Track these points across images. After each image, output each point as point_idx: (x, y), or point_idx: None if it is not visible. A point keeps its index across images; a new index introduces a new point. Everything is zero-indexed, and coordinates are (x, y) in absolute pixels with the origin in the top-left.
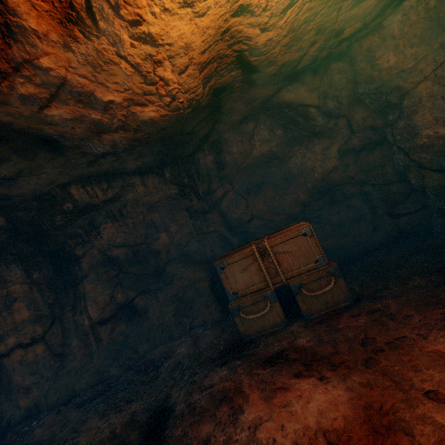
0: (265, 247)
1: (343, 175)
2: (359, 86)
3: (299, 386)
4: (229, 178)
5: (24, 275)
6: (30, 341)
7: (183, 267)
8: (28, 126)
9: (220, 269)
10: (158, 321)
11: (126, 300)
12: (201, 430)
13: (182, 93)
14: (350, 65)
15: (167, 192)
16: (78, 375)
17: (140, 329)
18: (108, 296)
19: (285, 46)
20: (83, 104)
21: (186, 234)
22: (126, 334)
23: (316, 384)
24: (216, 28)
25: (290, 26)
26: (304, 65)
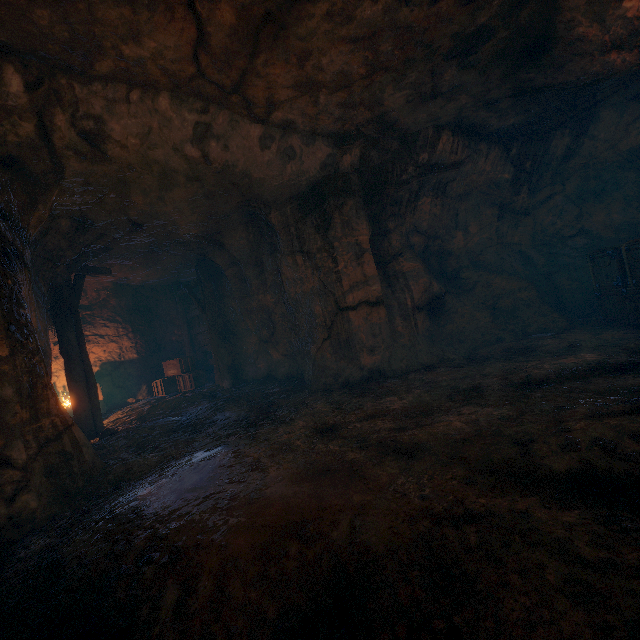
0: None
1: None
2: None
3: None
4: (562, 176)
5: (368, 228)
6: (376, 300)
7: (489, 275)
8: (571, 19)
9: None
10: (470, 325)
11: (439, 292)
12: None
13: None
14: None
15: (498, 175)
16: (414, 352)
17: (444, 331)
18: (428, 281)
19: None
20: None
21: (485, 240)
22: (429, 332)
23: None
24: None
25: None
26: None
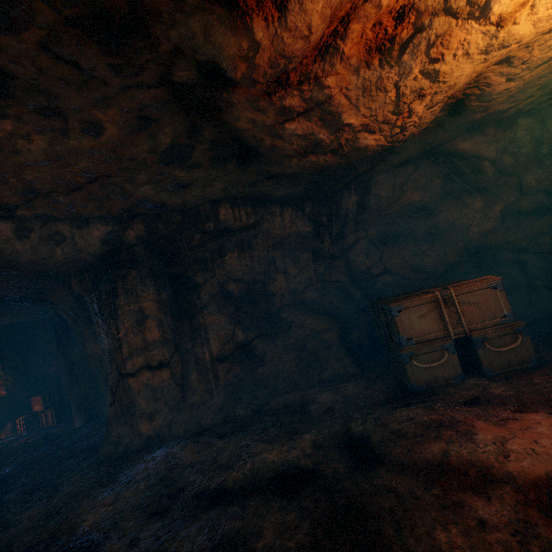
0: (449, 295)
1: (501, 239)
2: (543, 146)
3: (529, 417)
4: (364, 224)
5: (156, 293)
6: (158, 364)
7: (303, 315)
8: (253, 136)
9: (396, 312)
10: (277, 369)
11: (245, 340)
12: (429, 447)
13: (414, 127)
14: (540, 123)
15: (301, 228)
16: (201, 411)
17: (254, 375)
18: (230, 332)
19: (509, 96)
20: (322, 123)
21: (305, 280)
22: (239, 377)
23: (547, 416)
24: (478, 73)
25: (530, 79)
26: (504, 116)
